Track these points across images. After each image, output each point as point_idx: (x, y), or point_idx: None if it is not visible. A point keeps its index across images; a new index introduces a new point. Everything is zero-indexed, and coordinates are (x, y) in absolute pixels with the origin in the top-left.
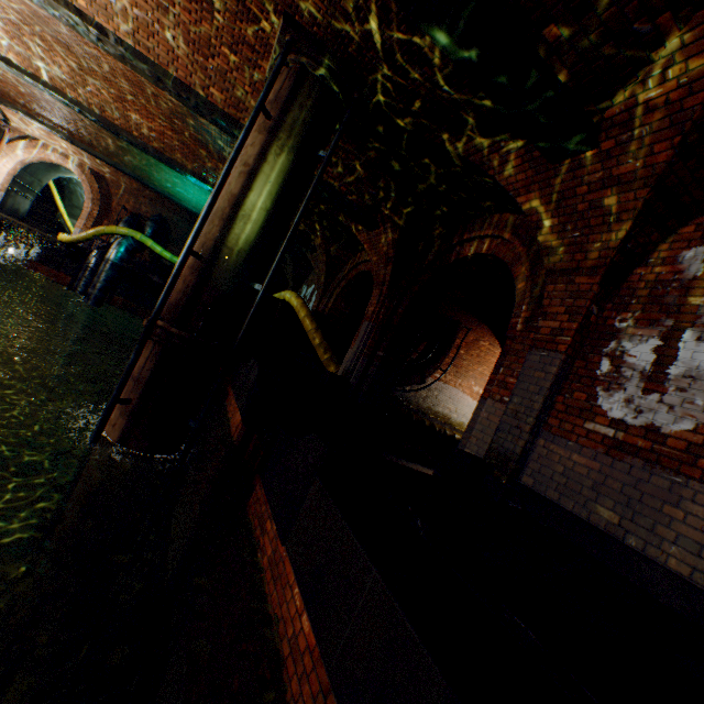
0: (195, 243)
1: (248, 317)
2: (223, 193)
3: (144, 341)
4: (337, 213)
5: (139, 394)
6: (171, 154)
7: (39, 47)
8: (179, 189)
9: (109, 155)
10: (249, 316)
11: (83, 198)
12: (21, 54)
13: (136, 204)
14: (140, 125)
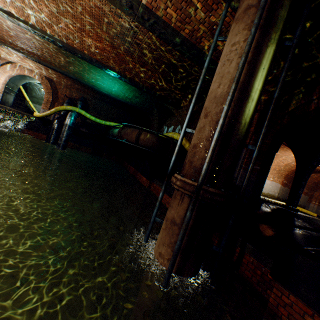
0: (224, 122)
1: (248, 170)
2: (223, 80)
3: (195, 202)
4: (209, 87)
5: (185, 237)
6: (105, 62)
7: (29, 0)
8: (99, 82)
9: (60, 67)
10: (249, 169)
11: (37, 92)
12: (17, 7)
13: (70, 92)
14: (89, 46)
